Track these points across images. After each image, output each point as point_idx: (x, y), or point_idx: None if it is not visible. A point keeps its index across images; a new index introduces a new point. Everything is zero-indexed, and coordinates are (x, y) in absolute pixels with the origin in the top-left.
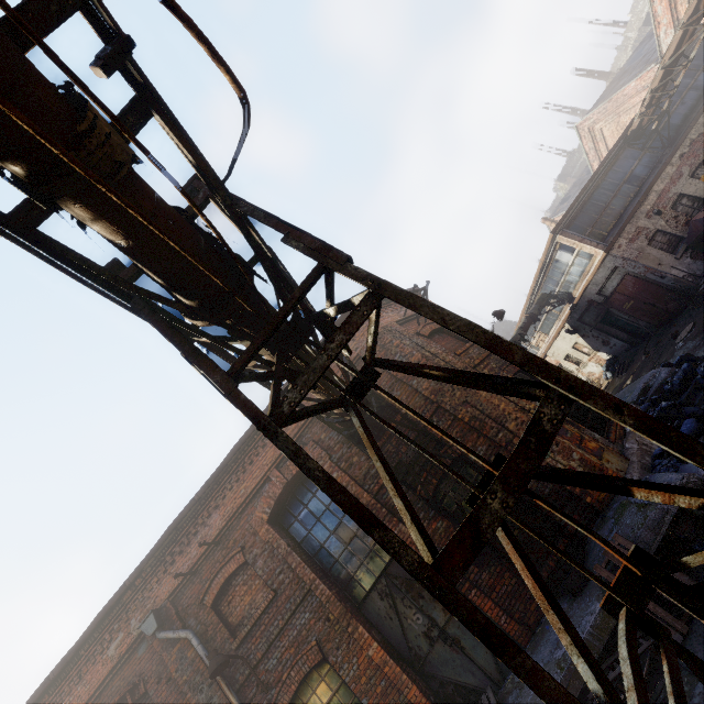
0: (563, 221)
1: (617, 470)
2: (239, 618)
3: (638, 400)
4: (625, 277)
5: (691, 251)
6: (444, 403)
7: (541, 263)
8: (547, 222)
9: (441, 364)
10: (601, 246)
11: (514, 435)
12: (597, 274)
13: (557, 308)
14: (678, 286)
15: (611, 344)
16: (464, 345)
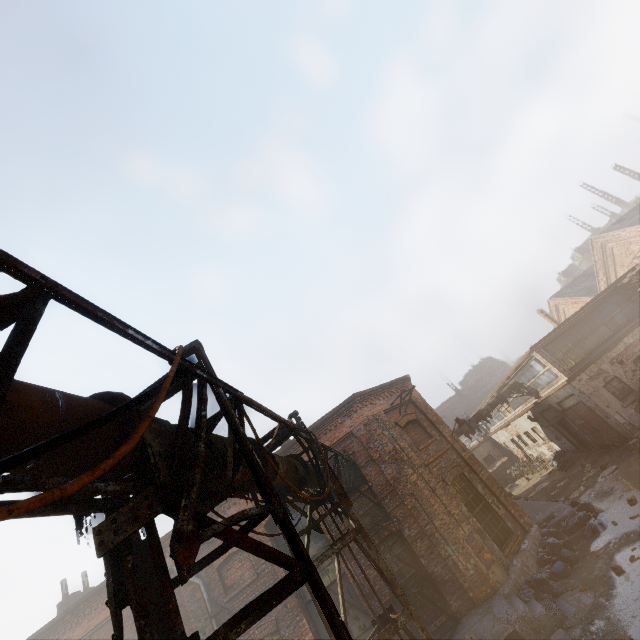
0: (542, 342)
1: (497, 581)
2: (231, 582)
3: (542, 524)
4: (579, 403)
5: (637, 404)
6: (398, 489)
7: (518, 363)
8: (541, 314)
9: (404, 459)
10: (566, 373)
11: (437, 530)
12: (559, 391)
13: (525, 395)
14: (618, 428)
15: (562, 441)
16: (427, 441)
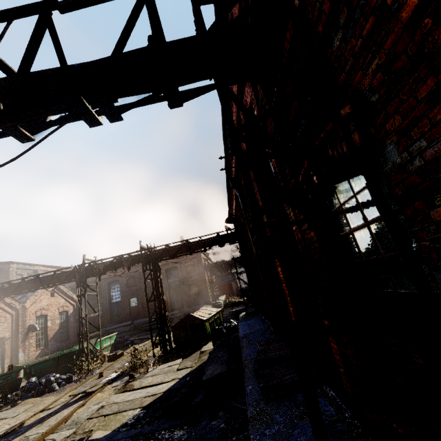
0: None
1: None
2: None
3: None
4: None
5: None
6: None
7: None
8: None
9: None
10: None
11: None
12: None
13: None
14: None
15: None
16: None
